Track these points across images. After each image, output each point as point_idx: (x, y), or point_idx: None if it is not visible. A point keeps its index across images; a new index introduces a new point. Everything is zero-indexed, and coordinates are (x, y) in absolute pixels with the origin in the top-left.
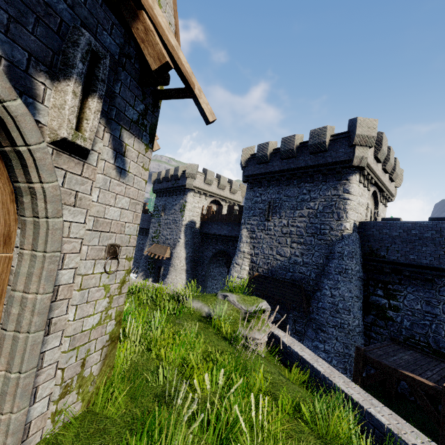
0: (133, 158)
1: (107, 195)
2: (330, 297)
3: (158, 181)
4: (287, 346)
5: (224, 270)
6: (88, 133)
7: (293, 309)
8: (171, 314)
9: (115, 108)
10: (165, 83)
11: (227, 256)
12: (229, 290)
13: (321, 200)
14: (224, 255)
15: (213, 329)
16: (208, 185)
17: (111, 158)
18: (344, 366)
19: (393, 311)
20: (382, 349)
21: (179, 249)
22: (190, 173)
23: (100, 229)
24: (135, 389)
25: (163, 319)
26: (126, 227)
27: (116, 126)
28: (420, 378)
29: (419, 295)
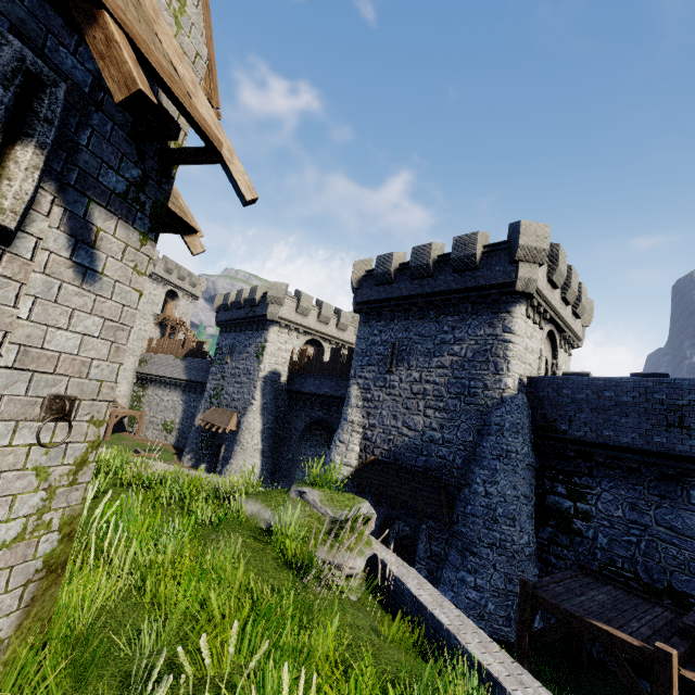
0: (113, 252)
1: (52, 309)
2: (484, 497)
3: (225, 307)
4: (396, 579)
5: (325, 451)
6: (10, 202)
7: (427, 517)
8: (206, 524)
9: (78, 168)
10: (172, 137)
11: (330, 428)
12: (311, 483)
13: (470, 342)
14: (325, 427)
15: (273, 549)
16: (303, 316)
17: (64, 248)
18: (507, 613)
19: (582, 521)
20: (564, 583)
21: (252, 416)
22: (274, 296)
23: (32, 368)
24: (84, 662)
25: (185, 532)
26: (94, 367)
27: (78, 198)
28: (620, 633)
29: (620, 494)
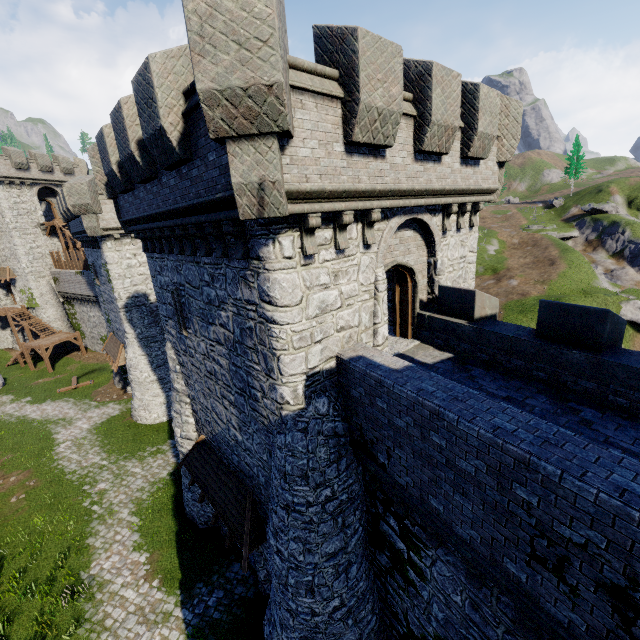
0: None
1: None
2: (277, 554)
3: (64, 218)
4: None
5: None
6: None
7: None
8: None
9: None
10: None
11: None
12: None
13: (233, 310)
14: None
15: None
16: None
17: None
18: None
19: (416, 575)
20: None
21: (131, 351)
22: (79, 205)
23: None
24: None
25: None
26: None
27: None
28: None
29: (459, 579)
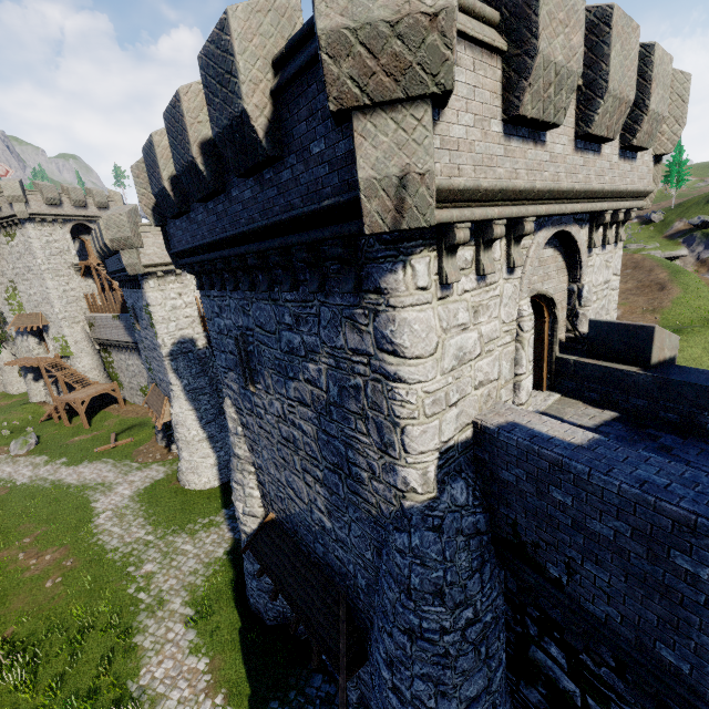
0: None
1: None
2: (392, 691)
3: (100, 255)
4: None
5: None
6: None
7: None
8: None
9: None
10: None
11: None
12: None
13: (329, 362)
14: None
15: None
16: None
17: None
18: None
19: None
20: None
21: (178, 405)
22: (118, 239)
23: None
24: None
25: None
26: None
27: None
28: None
29: None
